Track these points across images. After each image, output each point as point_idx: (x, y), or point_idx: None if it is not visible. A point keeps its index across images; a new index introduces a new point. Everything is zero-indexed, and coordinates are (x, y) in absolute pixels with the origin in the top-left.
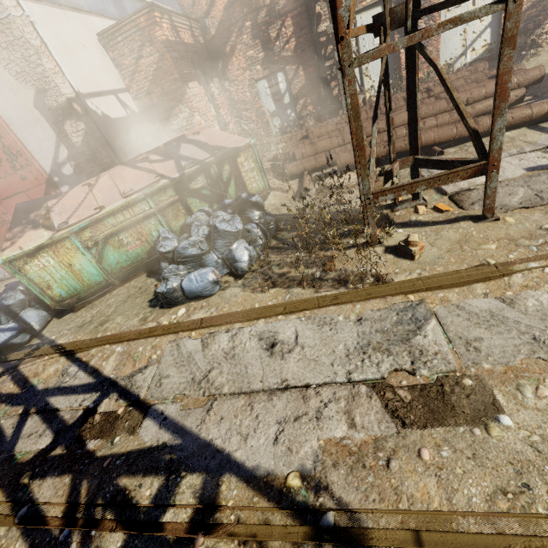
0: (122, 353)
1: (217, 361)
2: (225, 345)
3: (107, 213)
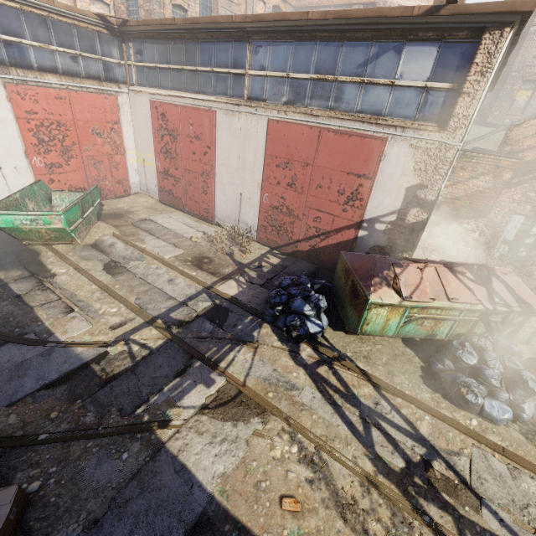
0: (432, 424)
1: (531, 500)
2: (534, 490)
3: (437, 307)
